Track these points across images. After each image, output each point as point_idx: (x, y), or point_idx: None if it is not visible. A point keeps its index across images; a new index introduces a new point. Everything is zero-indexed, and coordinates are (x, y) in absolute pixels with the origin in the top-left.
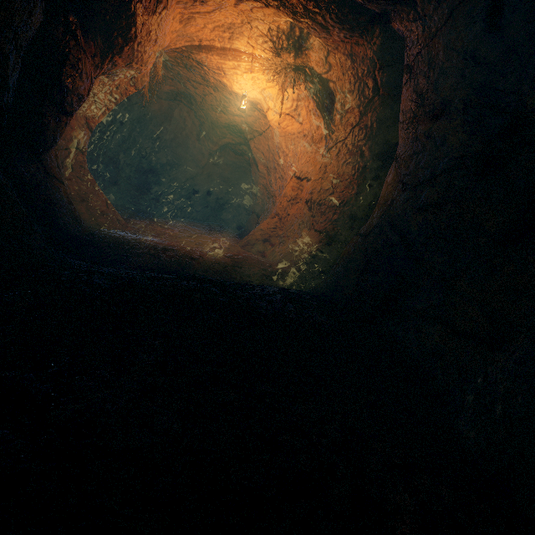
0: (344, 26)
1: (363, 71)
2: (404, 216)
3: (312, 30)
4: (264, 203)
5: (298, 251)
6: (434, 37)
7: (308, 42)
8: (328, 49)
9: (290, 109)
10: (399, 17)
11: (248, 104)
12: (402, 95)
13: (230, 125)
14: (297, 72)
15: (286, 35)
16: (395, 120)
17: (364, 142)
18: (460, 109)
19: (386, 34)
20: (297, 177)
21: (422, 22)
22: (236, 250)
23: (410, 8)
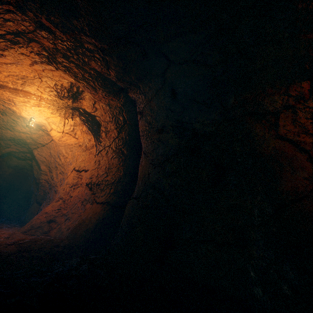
0: (106, 89)
1: (116, 112)
2: (159, 181)
3: (86, 88)
4: (46, 193)
5: (86, 221)
6: (151, 100)
7: (82, 95)
8: (95, 100)
9: (69, 130)
10: (133, 91)
11: (34, 126)
12: (139, 124)
13: (15, 139)
14: (74, 110)
15: (67, 90)
16: (137, 136)
17: (123, 146)
18: (170, 128)
19: (126, 98)
20: (76, 170)
21: (144, 95)
22: (17, 237)
23: (137, 88)
